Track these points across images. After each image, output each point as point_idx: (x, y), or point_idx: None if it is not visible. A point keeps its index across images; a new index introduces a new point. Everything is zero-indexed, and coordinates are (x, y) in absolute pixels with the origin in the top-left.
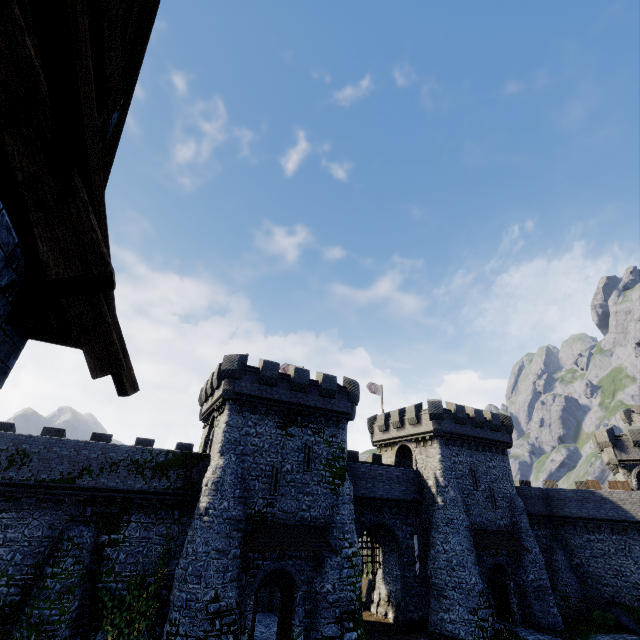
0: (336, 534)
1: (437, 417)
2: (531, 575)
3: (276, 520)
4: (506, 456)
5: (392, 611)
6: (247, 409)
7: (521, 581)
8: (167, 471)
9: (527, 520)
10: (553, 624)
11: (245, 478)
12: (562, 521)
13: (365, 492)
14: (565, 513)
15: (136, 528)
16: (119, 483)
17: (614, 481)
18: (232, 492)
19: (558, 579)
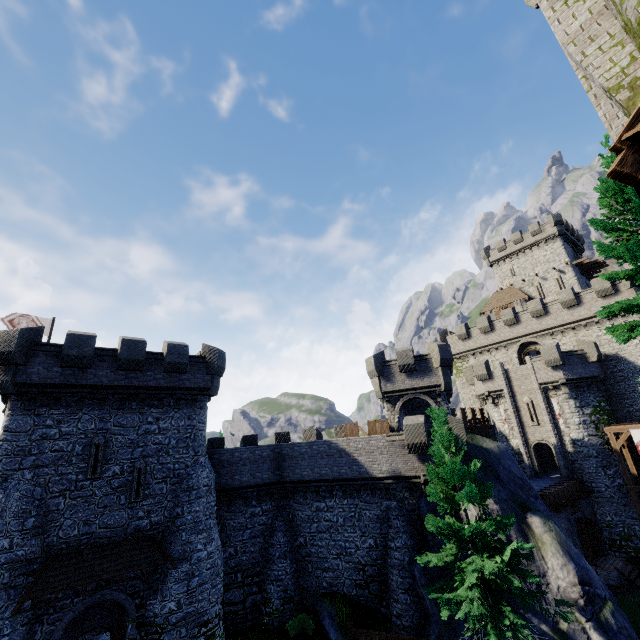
0: None
1: (5, 359)
2: (171, 603)
3: None
4: (200, 409)
5: None
6: None
7: (153, 617)
8: None
9: (210, 504)
10: None
11: None
12: (291, 488)
13: None
14: (295, 476)
15: None
16: None
17: (373, 421)
18: None
19: (267, 573)
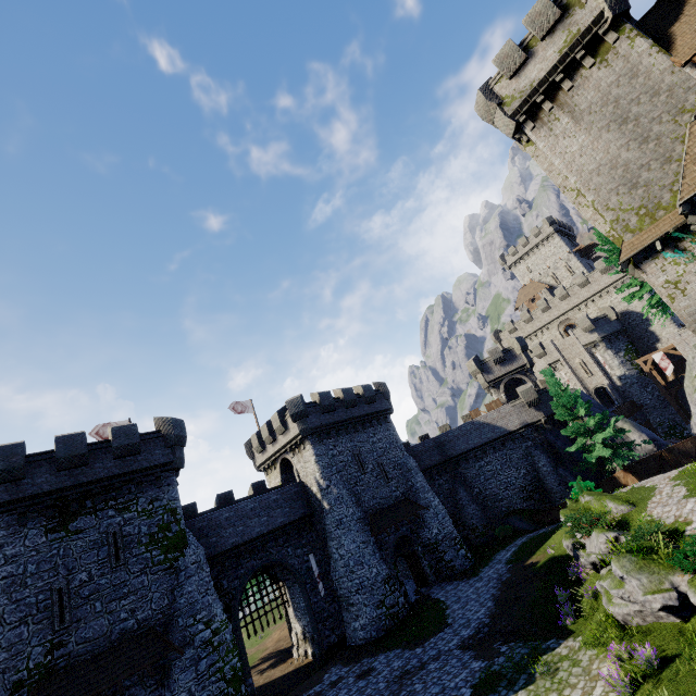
0: (183, 623)
1: (300, 416)
2: (435, 530)
3: (75, 660)
4: (390, 423)
5: (310, 647)
6: None
7: (428, 540)
8: None
9: (423, 477)
10: (462, 565)
11: None
12: (457, 460)
13: (236, 540)
14: (457, 452)
15: None
16: None
17: (489, 403)
18: None
19: (465, 515)
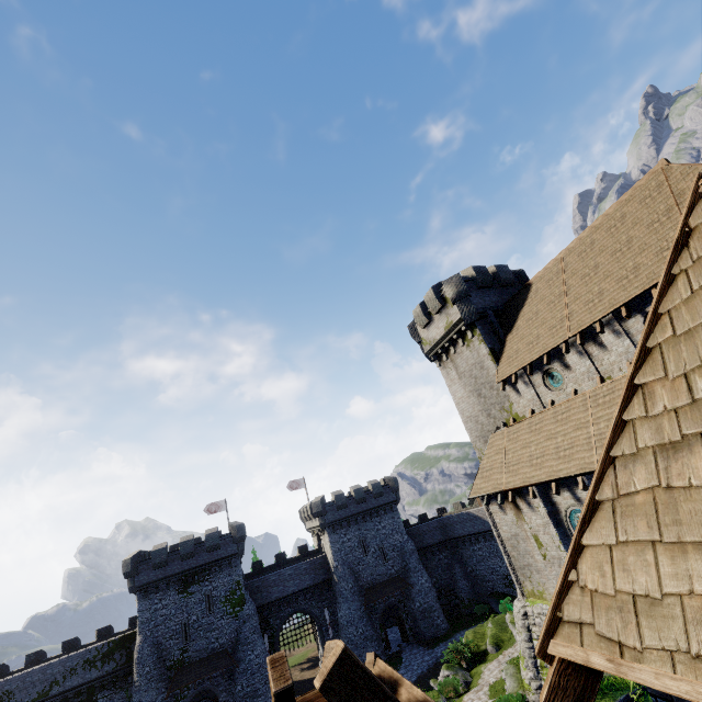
0: (241, 648)
1: (320, 514)
2: (417, 603)
3: (192, 659)
4: (395, 512)
5: None
6: (151, 592)
7: (411, 610)
8: (112, 656)
9: (417, 558)
10: (435, 633)
11: (162, 642)
12: (455, 541)
13: (278, 595)
14: (455, 535)
15: (103, 701)
16: (80, 680)
17: None
18: (152, 658)
19: (457, 588)
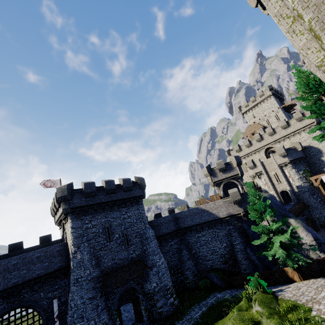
0: None
1: (64, 199)
2: (154, 284)
3: None
4: (141, 205)
5: None
6: None
7: (148, 290)
8: None
9: (156, 243)
10: (168, 311)
11: None
12: (184, 230)
13: None
14: (185, 225)
15: None
16: None
17: (212, 195)
18: None
19: (183, 267)
